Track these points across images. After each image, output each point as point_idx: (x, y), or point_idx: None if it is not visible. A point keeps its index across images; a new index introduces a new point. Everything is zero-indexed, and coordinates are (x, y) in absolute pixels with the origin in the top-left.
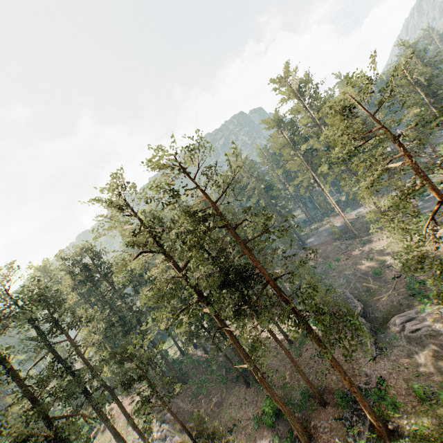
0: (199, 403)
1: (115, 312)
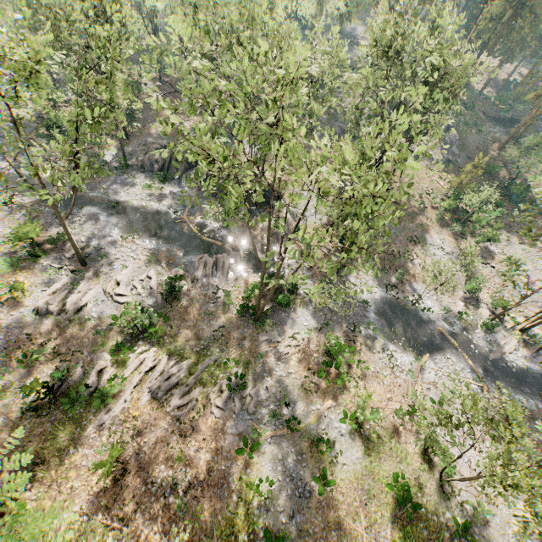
0: None
1: None
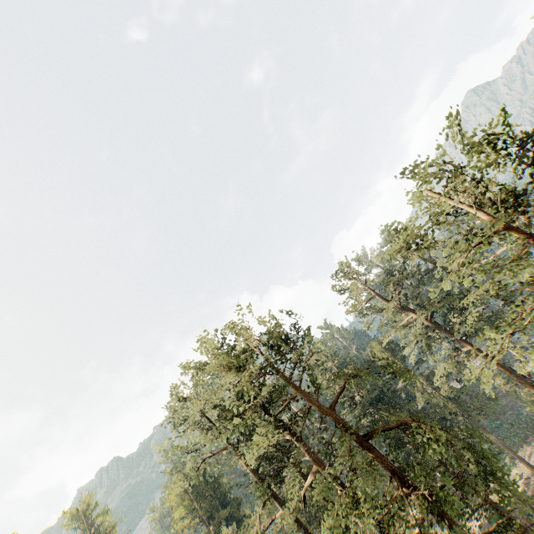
0: None
1: None
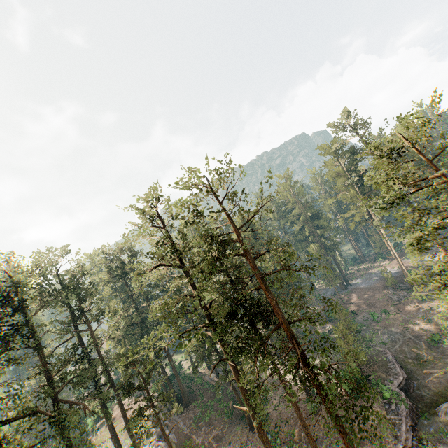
0: (199, 429)
1: (139, 313)
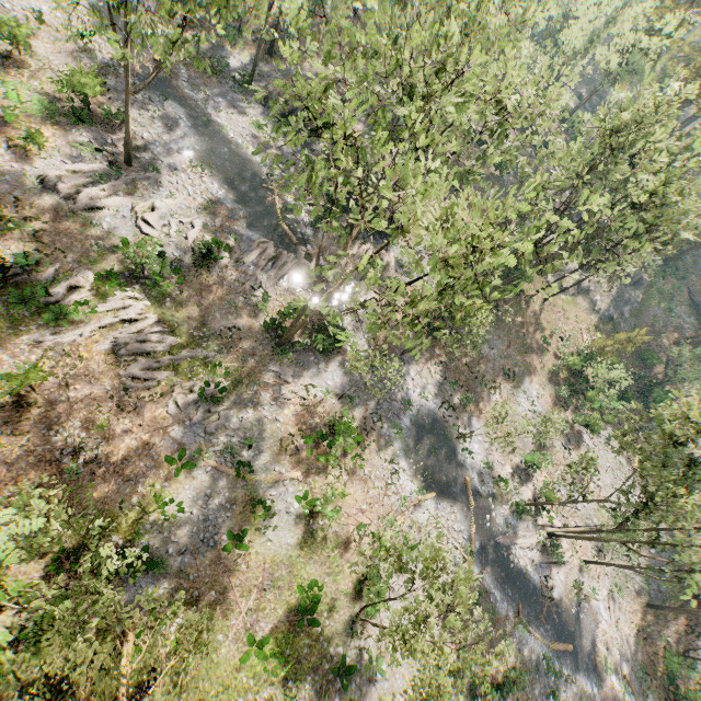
0: None
1: None
